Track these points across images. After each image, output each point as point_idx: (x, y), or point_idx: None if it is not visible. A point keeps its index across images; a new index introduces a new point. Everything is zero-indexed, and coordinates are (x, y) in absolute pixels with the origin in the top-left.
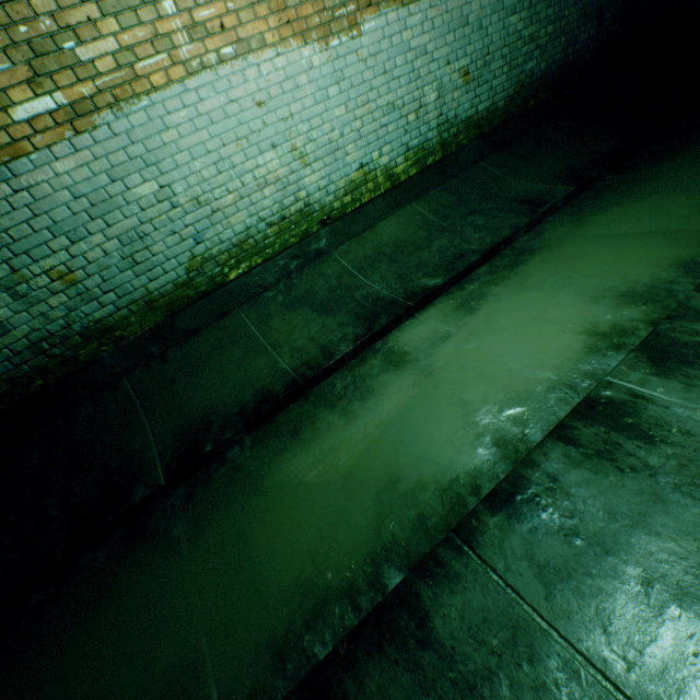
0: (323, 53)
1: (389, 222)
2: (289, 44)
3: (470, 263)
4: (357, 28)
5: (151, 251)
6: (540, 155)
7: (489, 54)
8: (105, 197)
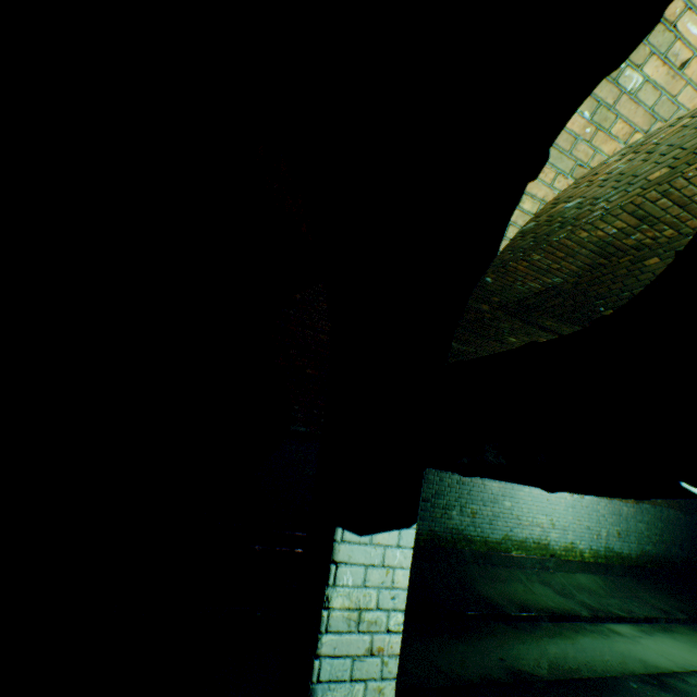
0: (570, 496)
1: (582, 575)
2: None
3: (639, 616)
4: (582, 495)
5: (497, 522)
6: (660, 593)
7: (628, 531)
8: (497, 498)
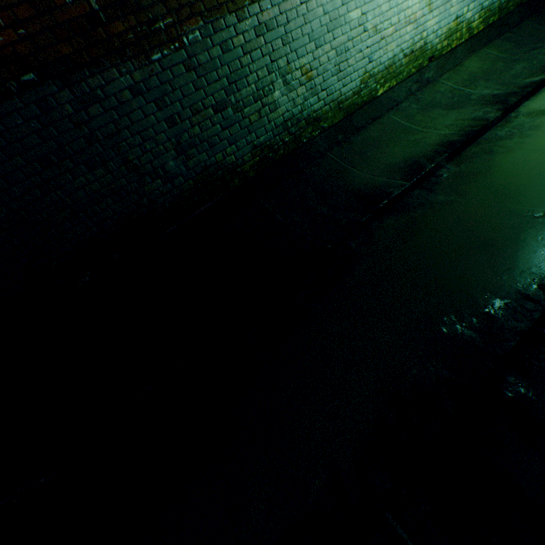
0: None
1: (472, 61)
2: None
3: None
4: None
5: (347, 63)
6: None
7: None
8: (336, 17)
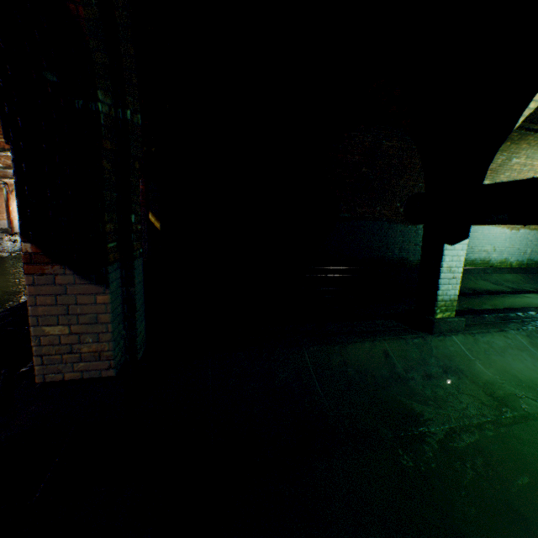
0: (509, 232)
1: (508, 275)
2: (504, 228)
3: None
4: (518, 230)
5: None
6: None
7: None
8: None
